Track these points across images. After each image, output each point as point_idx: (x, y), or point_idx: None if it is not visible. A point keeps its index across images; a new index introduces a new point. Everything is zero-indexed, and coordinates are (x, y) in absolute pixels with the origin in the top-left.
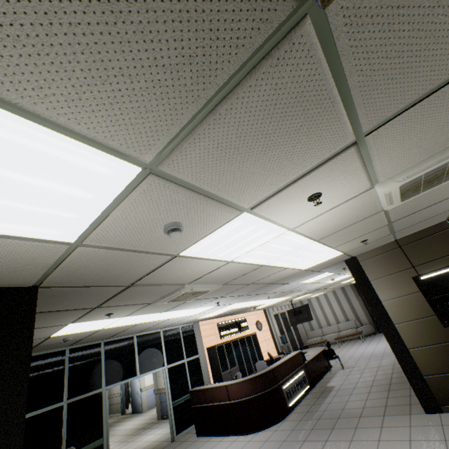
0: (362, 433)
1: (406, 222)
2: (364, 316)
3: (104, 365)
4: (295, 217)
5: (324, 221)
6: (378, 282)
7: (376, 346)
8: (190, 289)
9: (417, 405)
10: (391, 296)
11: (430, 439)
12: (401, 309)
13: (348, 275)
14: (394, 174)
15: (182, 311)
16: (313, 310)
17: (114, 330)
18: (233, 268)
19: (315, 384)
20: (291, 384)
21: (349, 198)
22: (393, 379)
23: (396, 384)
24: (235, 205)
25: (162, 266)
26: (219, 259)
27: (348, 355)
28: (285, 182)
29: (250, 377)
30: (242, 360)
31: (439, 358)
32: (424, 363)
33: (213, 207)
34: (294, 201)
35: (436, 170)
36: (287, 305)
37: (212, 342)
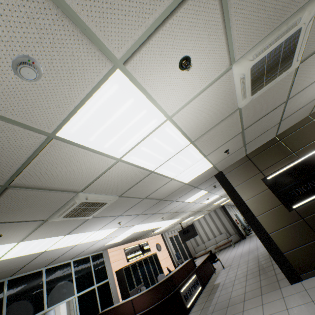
0: (249, 314)
1: (253, 133)
2: (231, 228)
3: (6, 304)
4: (170, 95)
5: (196, 112)
6: (240, 187)
7: (243, 247)
8: (85, 198)
9: (283, 280)
10: (250, 196)
11: (301, 303)
12: (258, 204)
13: (217, 195)
14: (246, 51)
15: (86, 235)
16: (197, 230)
17: (16, 263)
18: (124, 171)
19: (205, 285)
20: (187, 288)
21: (214, 78)
22: (260, 266)
23: (263, 269)
24: (103, 48)
25: (39, 153)
26: (107, 153)
27: (225, 258)
28: (153, 19)
29: (152, 286)
30: (146, 277)
31: (291, 236)
32: (281, 243)
33: (75, 39)
34: (166, 65)
35: (274, 53)
36: (179, 229)
37: (120, 266)
